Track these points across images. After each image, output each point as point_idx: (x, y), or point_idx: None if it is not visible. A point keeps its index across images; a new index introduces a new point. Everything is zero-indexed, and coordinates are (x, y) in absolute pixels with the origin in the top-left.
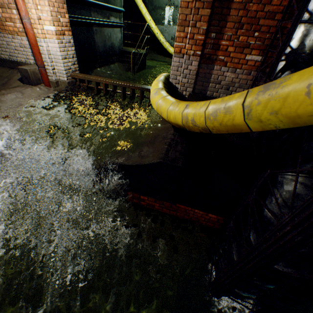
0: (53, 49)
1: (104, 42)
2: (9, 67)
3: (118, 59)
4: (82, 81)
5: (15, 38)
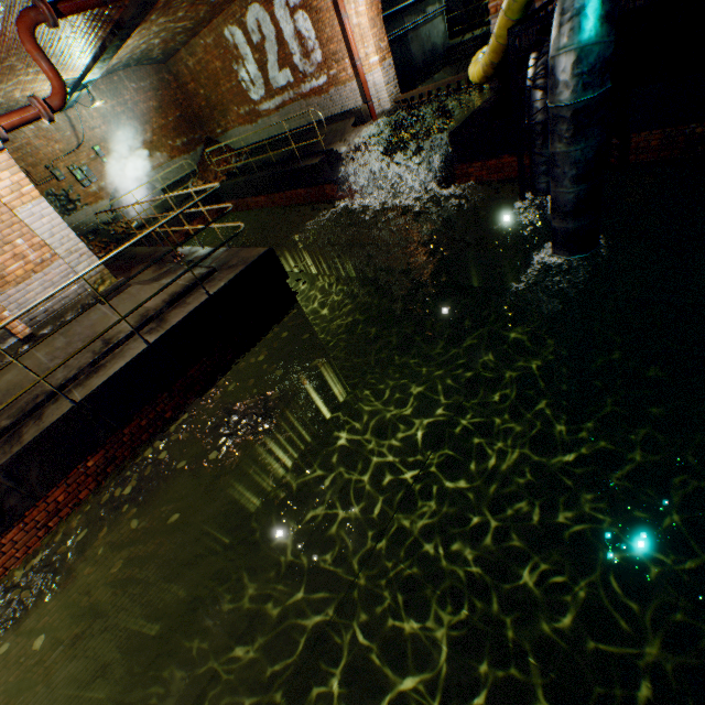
0: (377, 79)
1: (423, 49)
2: (341, 121)
3: (443, 64)
4: (404, 103)
5: (346, 87)
